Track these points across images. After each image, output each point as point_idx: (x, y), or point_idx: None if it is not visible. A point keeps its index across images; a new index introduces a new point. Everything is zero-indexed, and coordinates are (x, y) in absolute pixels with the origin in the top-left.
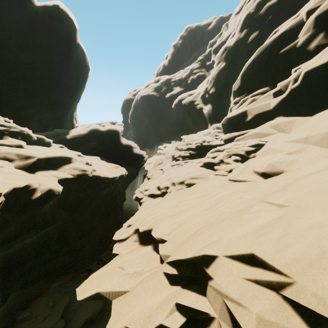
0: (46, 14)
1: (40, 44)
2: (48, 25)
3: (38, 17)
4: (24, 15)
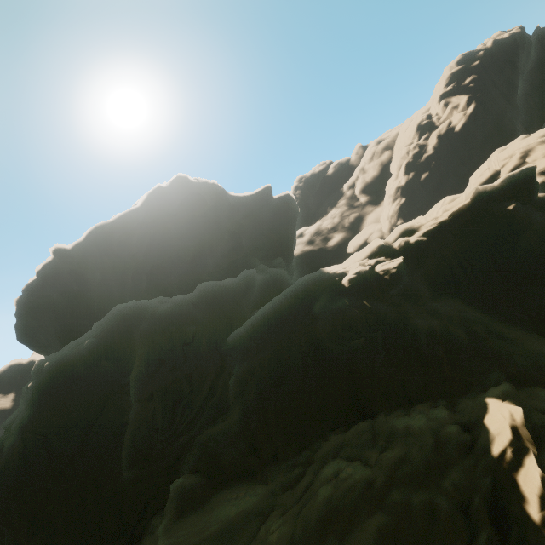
0: (283, 202)
1: (280, 224)
2: (285, 209)
3: (278, 206)
4: (270, 207)
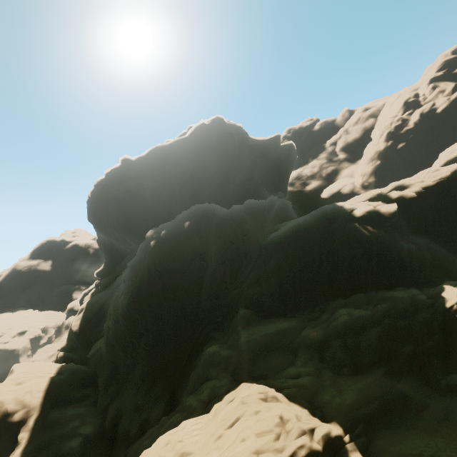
0: (287, 149)
1: (282, 166)
2: (287, 155)
3: (283, 152)
4: (276, 152)
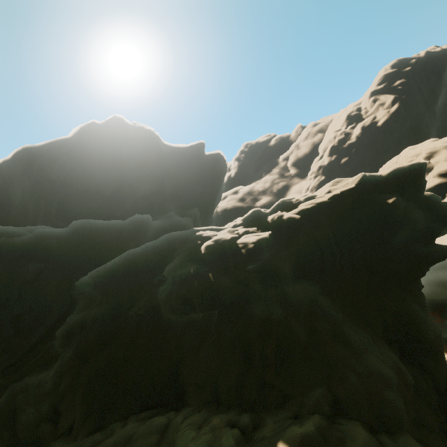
0: (213, 159)
1: (207, 178)
2: (214, 166)
3: (208, 162)
4: (200, 161)
